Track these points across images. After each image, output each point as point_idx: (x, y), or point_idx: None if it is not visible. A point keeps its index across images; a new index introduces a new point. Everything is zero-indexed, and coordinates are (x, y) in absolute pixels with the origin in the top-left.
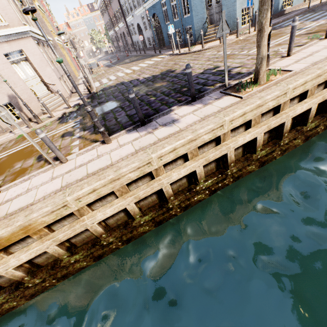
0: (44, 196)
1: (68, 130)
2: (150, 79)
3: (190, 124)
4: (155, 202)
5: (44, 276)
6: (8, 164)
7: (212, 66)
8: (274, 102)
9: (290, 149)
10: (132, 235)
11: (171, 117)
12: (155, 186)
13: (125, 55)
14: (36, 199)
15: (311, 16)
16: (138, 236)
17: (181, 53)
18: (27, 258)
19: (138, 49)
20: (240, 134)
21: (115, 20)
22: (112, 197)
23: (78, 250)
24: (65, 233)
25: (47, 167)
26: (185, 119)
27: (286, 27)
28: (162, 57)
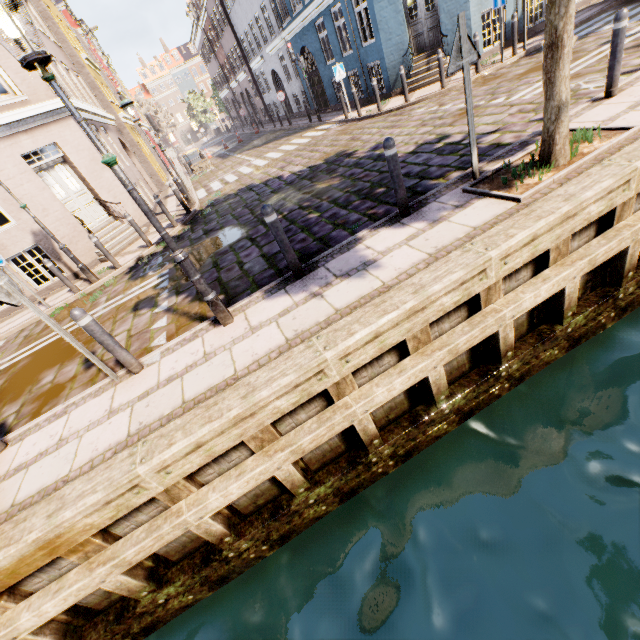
0: (91, 459)
1: (147, 294)
2: (305, 175)
3: (406, 272)
4: (338, 450)
5: (100, 639)
6: (31, 374)
7: (432, 135)
8: (601, 204)
9: (638, 303)
10: (291, 526)
11: (359, 255)
12: (336, 423)
13: (252, 132)
14: (74, 466)
15: (635, 9)
16: (305, 528)
17: (363, 117)
18: (59, 608)
19: (276, 118)
20: (524, 285)
21: (229, 70)
22: (241, 451)
23: (174, 572)
24: (140, 546)
25: (101, 383)
26: (392, 260)
27: (584, 39)
28: (325, 129)
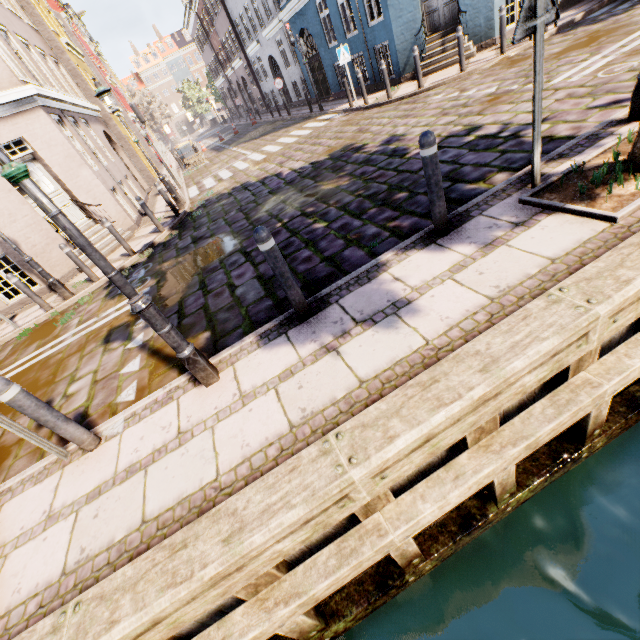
0: (8, 609)
1: (122, 320)
2: (307, 172)
3: (459, 325)
4: None
5: None
6: None
7: (458, 126)
8: None
9: None
10: None
11: (384, 290)
12: (365, 559)
13: (249, 123)
14: None
15: None
16: None
17: (370, 106)
18: None
19: (274, 107)
20: (628, 343)
21: (224, 56)
22: None
23: None
24: None
25: (47, 461)
26: (434, 302)
27: (630, 11)
28: (328, 119)
